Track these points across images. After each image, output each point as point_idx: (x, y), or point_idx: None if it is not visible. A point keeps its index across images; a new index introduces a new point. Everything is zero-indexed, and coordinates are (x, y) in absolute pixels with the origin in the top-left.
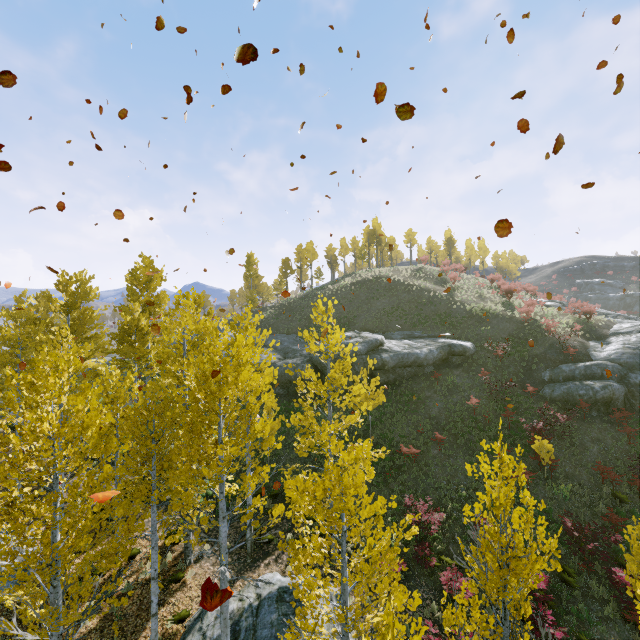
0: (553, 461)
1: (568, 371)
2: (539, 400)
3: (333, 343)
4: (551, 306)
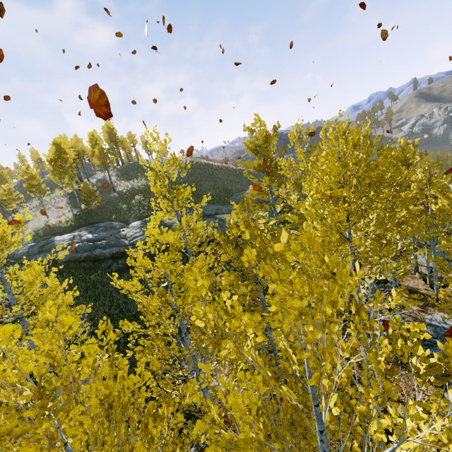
0: None
1: None
2: None
3: None
4: None
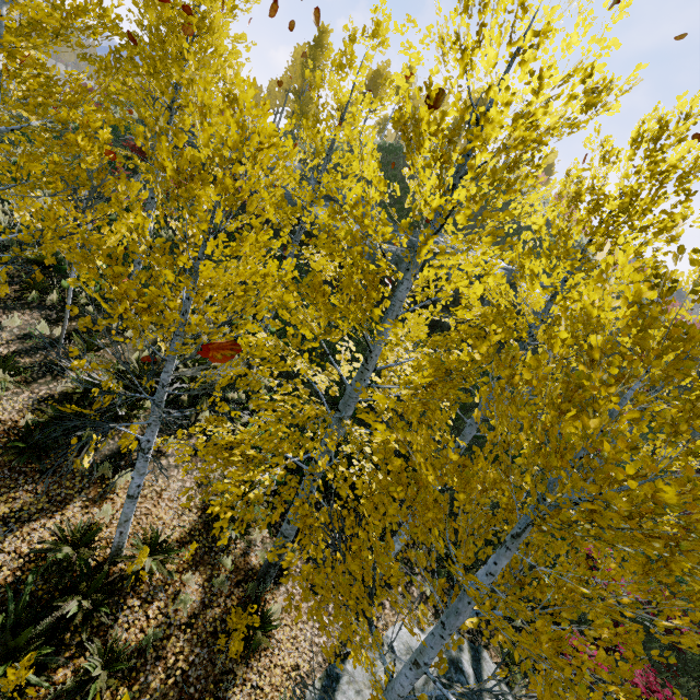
0: None
1: None
2: None
3: None
4: None
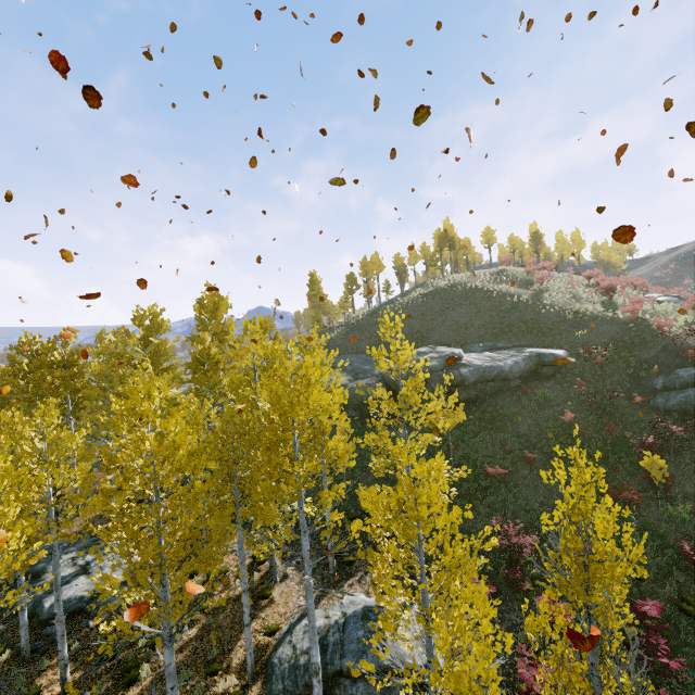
0: (668, 479)
1: (686, 376)
2: (650, 411)
3: (403, 359)
4: (665, 302)
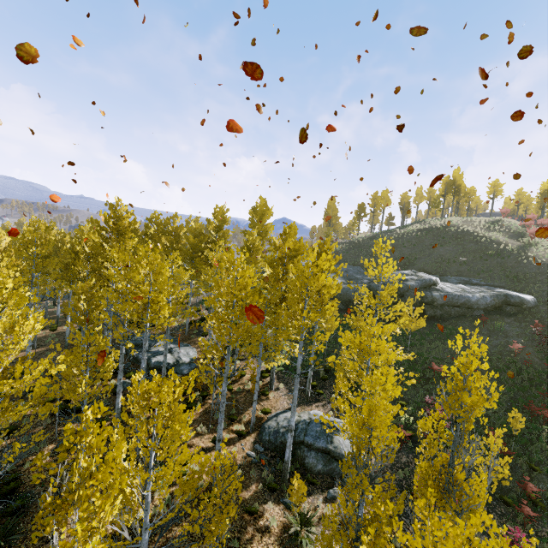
0: None
1: None
2: None
3: (385, 271)
4: None
